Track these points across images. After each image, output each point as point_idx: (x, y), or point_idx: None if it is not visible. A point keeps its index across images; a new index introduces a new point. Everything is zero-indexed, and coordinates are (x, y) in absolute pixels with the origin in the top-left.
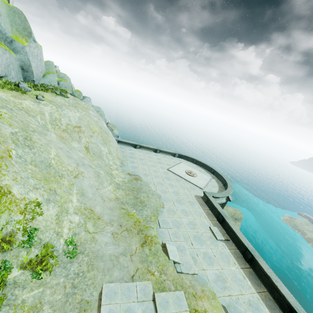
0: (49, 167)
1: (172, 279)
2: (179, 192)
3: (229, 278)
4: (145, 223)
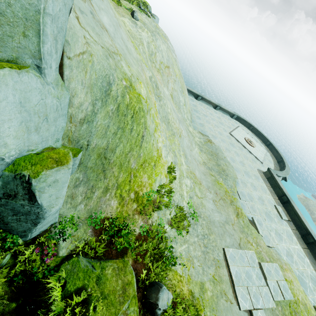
0: (168, 124)
1: (265, 251)
2: (245, 163)
3: (295, 255)
4: (232, 194)
